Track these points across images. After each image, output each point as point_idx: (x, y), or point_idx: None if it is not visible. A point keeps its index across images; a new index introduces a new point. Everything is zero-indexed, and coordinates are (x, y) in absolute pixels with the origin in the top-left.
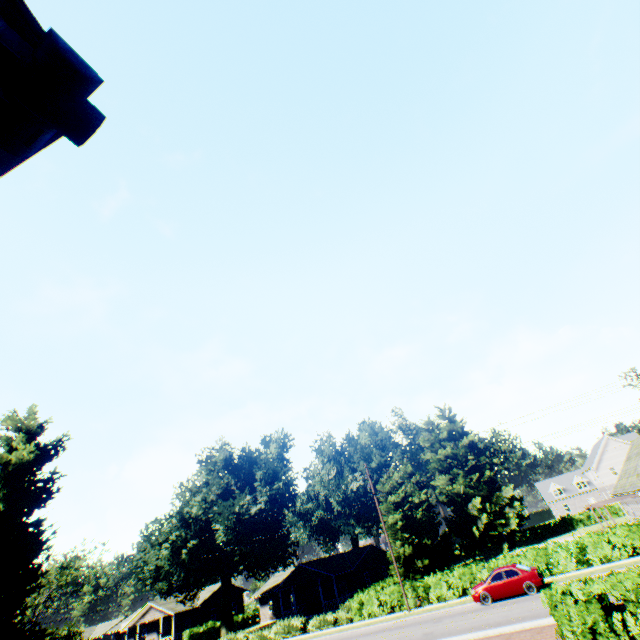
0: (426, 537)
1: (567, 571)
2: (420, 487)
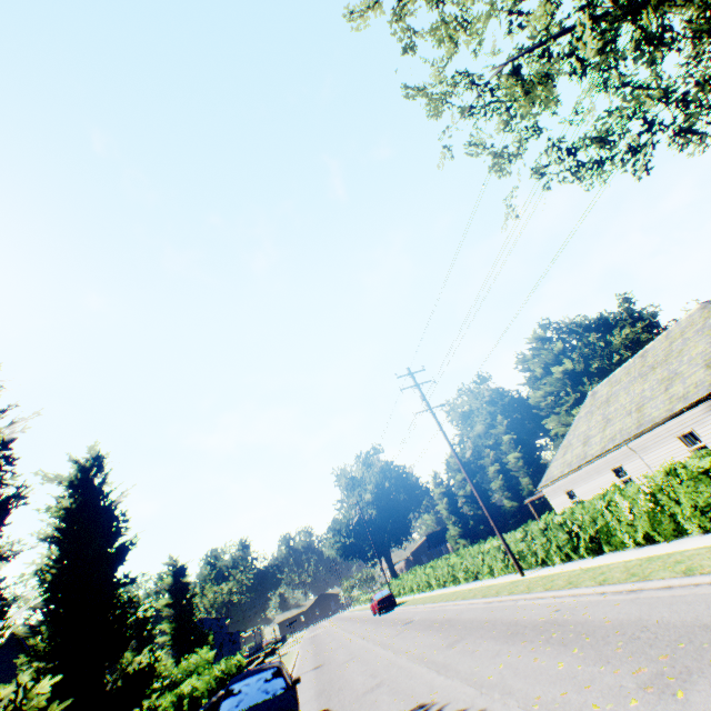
0: (510, 500)
1: (430, 590)
2: (519, 442)
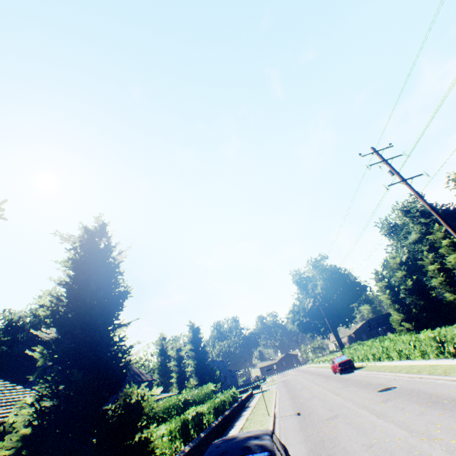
0: (453, 294)
1: (387, 360)
2: None
